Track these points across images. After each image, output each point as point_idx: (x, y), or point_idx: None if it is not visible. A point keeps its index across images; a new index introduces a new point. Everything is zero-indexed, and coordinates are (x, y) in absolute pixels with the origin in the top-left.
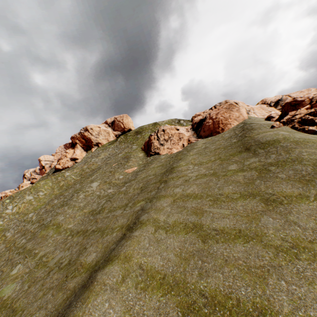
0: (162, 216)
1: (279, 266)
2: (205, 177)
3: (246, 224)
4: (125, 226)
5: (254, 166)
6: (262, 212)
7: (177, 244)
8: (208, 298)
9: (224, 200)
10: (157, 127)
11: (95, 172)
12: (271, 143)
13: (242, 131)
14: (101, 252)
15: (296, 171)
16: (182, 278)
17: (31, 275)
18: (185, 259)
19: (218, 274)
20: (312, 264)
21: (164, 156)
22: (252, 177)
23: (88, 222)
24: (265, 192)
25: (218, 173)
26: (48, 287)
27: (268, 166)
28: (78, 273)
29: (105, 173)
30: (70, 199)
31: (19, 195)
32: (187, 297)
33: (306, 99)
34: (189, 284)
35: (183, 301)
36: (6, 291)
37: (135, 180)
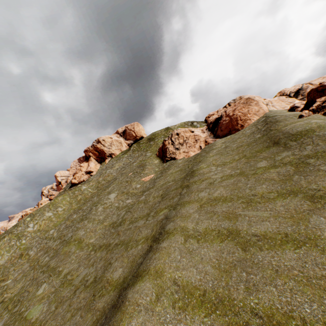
0: (190, 224)
1: None
2: (232, 178)
3: (292, 227)
4: (150, 237)
5: (288, 160)
6: (309, 211)
7: (212, 255)
8: (264, 319)
9: (259, 201)
10: (169, 131)
11: (112, 183)
12: (304, 133)
13: (266, 124)
14: (127, 267)
15: None
16: (226, 294)
17: (57, 294)
18: (225, 271)
19: (270, 288)
20: None
21: (181, 161)
22: (288, 173)
23: (110, 235)
24: (308, 188)
25: (246, 172)
26: (75, 307)
27: (305, 159)
28: (106, 291)
29: (121, 183)
30: (88, 213)
31: (38, 212)
32: (237, 317)
33: None
34: (236, 301)
35: (232, 323)
36: (33, 313)
37: (154, 188)
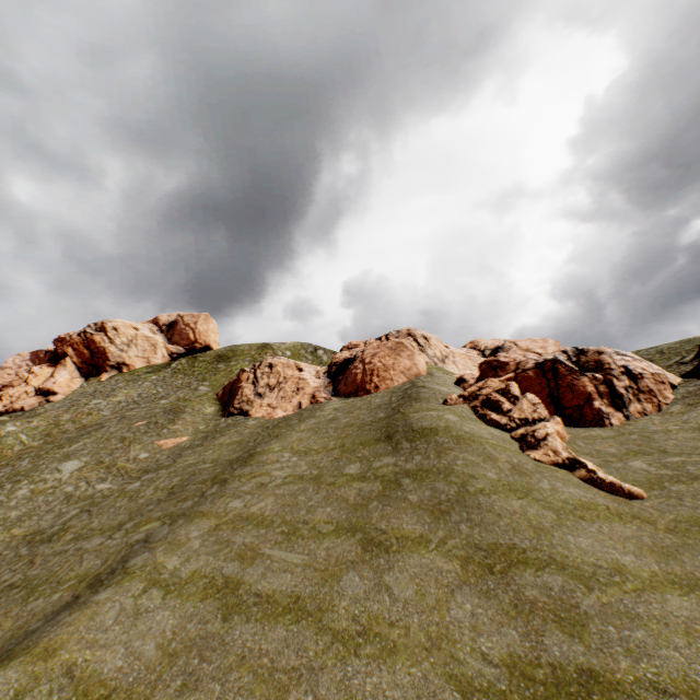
0: (176, 559)
1: (320, 668)
2: (299, 483)
3: (315, 586)
4: (89, 577)
5: (384, 472)
6: (351, 565)
7: (173, 623)
8: None
9: (305, 535)
10: (267, 353)
11: (86, 435)
12: (426, 433)
13: (401, 398)
14: (2, 639)
15: (435, 492)
16: (145, 696)
17: None
18: (173, 654)
19: (215, 685)
20: (371, 665)
21: (255, 422)
22: (370, 494)
23: (9, 562)
24: (375, 526)
25: (325, 477)
26: None
27: (402, 476)
28: None
29: (108, 441)
30: None
31: None
32: None
33: (512, 362)
34: None
35: None
36: None
37: (170, 468)
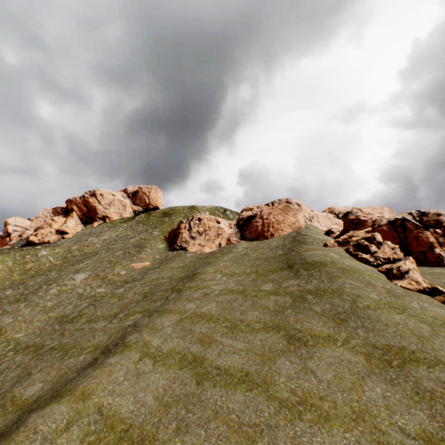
0: (157, 339)
1: (275, 426)
2: (231, 294)
3: (257, 366)
4: (101, 347)
5: (291, 290)
6: (281, 352)
7: (162, 383)
8: None
9: (243, 330)
10: (194, 212)
11: (88, 258)
12: (317, 265)
13: (293, 242)
14: (51, 382)
15: (333, 306)
16: (152, 432)
17: None
18: (166, 405)
19: (200, 431)
20: (313, 427)
21: (191, 255)
22: (284, 304)
23: (49, 333)
24: (293, 326)
25: (248, 291)
26: None
27: (305, 294)
28: (3, 413)
29: (101, 262)
30: (33, 292)
31: None
32: None
33: (369, 220)
34: (159, 441)
35: None
36: None
37: (141, 281)
